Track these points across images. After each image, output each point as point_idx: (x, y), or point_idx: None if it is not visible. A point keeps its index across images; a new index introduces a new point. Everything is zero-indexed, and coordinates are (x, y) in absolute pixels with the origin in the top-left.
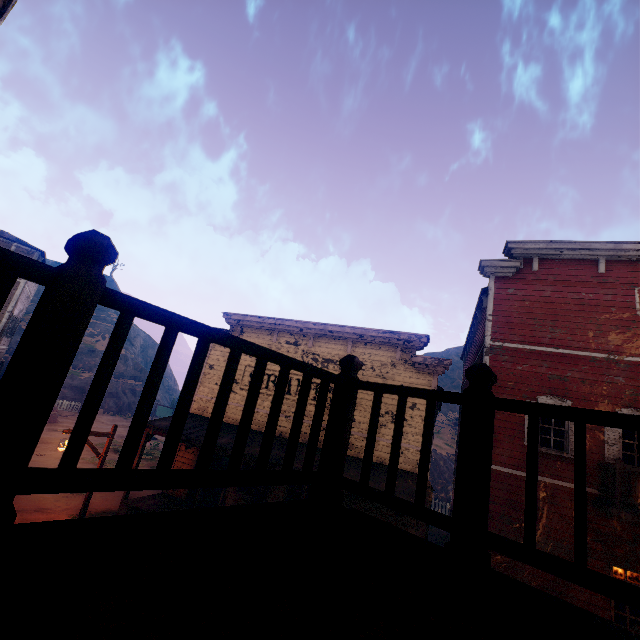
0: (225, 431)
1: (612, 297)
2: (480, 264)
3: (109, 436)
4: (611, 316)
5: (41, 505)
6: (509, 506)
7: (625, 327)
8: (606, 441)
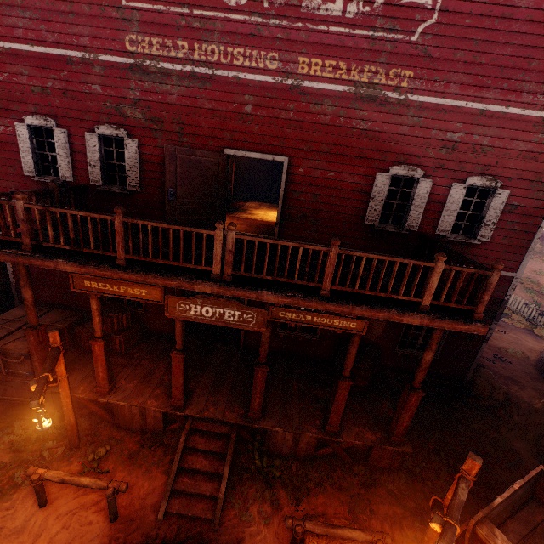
0: None
1: None
2: None
3: None
4: None
5: None
6: None
7: (98, 6)
8: (89, 164)
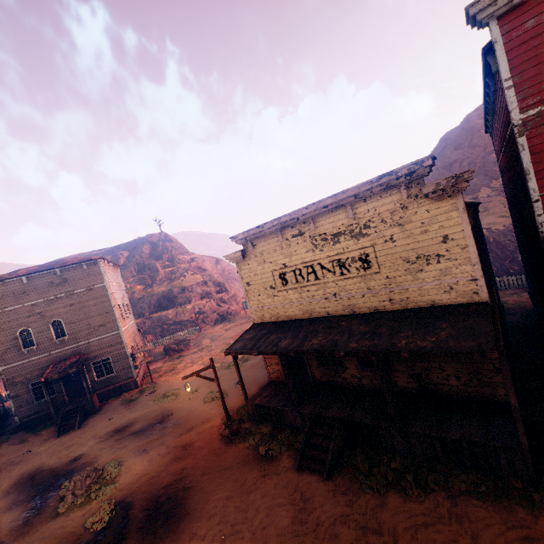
0: (284, 332)
1: None
2: (467, 15)
3: (211, 367)
4: None
5: (204, 417)
6: None
7: None
8: None
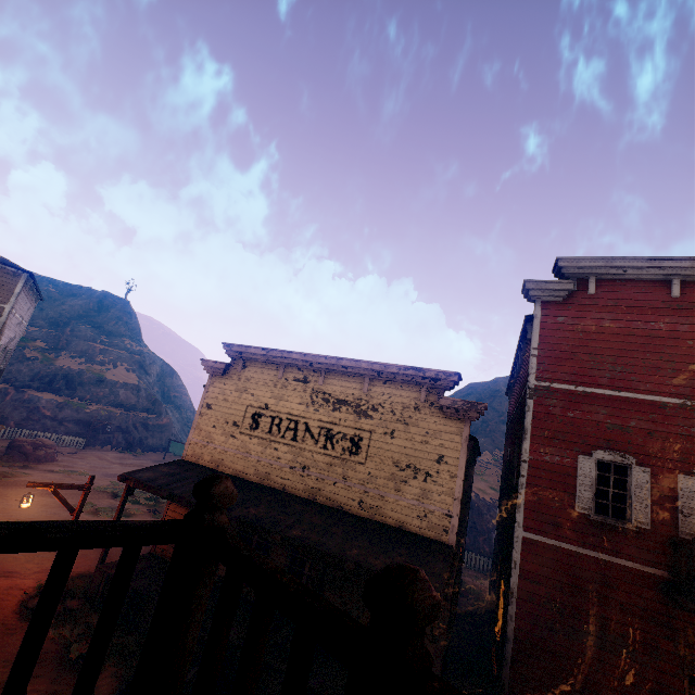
0: None
1: (689, 327)
2: (524, 286)
3: (84, 489)
4: (687, 351)
5: (8, 567)
6: (555, 588)
7: None
8: (680, 510)
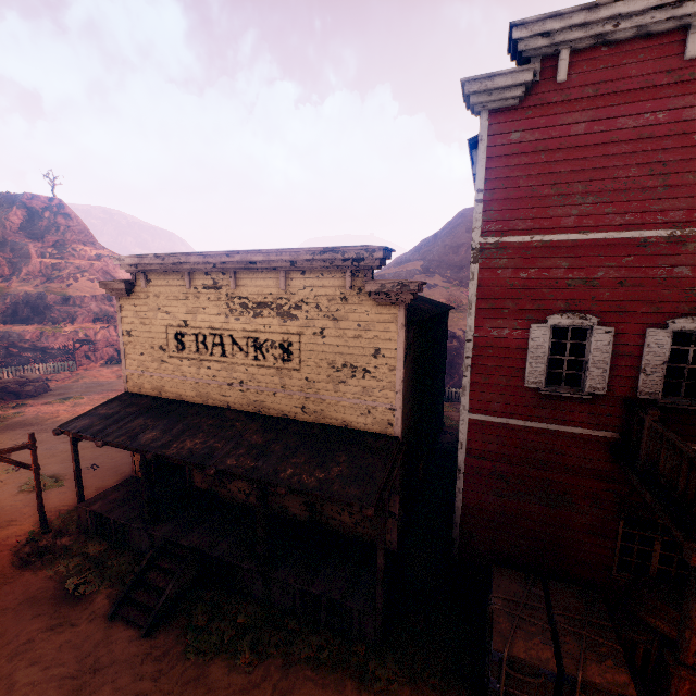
0: (158, 417)
1: None
2: (463, 90)
3: (29, 447)
4: (691, 153)
5: (5, 517)
6: (502, 461)
7: None
8: (643, 370)
